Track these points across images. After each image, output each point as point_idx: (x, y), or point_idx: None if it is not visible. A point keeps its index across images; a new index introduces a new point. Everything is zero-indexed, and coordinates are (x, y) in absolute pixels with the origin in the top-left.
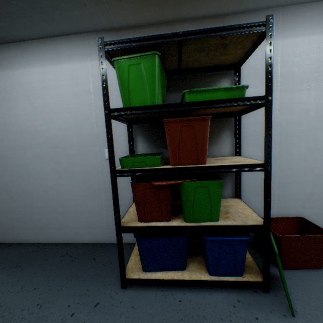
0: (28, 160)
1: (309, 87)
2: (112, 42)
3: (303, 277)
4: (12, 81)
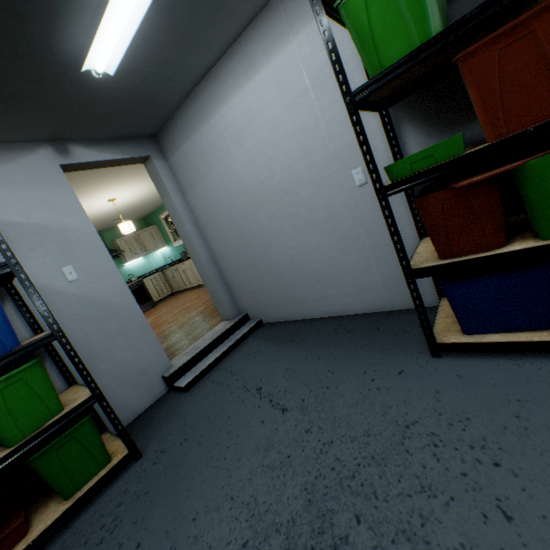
0: (261, 224)
1: None
2: None
3: None
4: (217, 130)
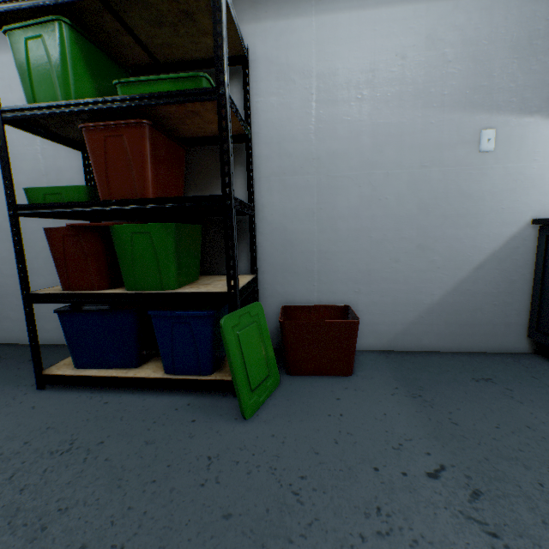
0: None
1: (360, 95)
2: None
3: (312, 383)
4: None
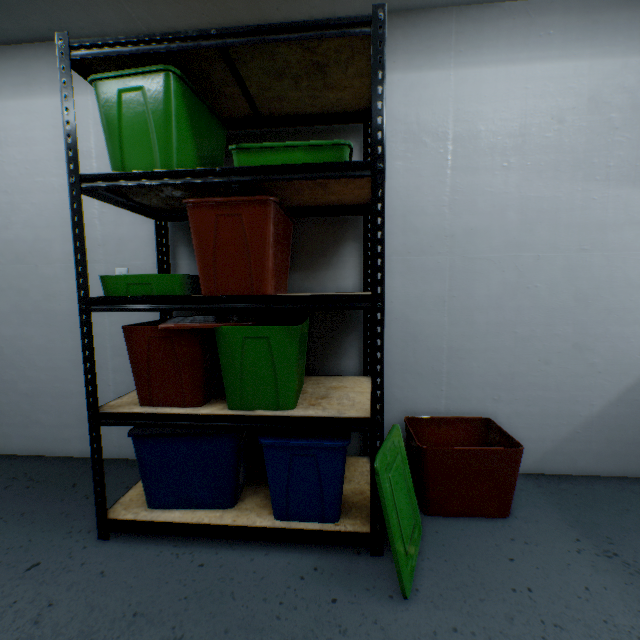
0: None
1: (507, 163)
2: (86, 44)
3: (464, 531)
4: None
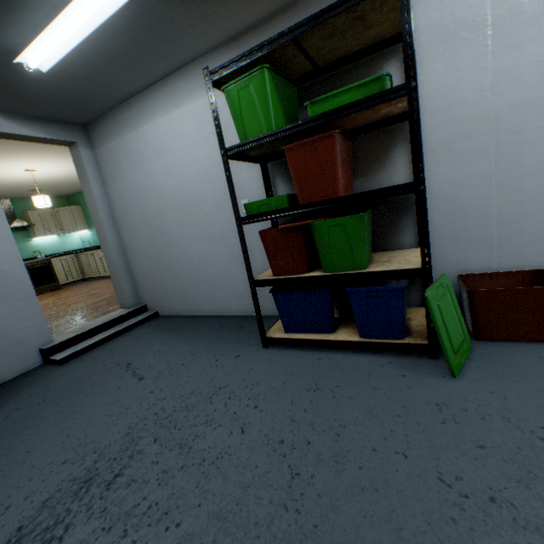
0: (170, 226)
1: None
2: (217, 69)
3: (509, 349)
4: (144, 139)
